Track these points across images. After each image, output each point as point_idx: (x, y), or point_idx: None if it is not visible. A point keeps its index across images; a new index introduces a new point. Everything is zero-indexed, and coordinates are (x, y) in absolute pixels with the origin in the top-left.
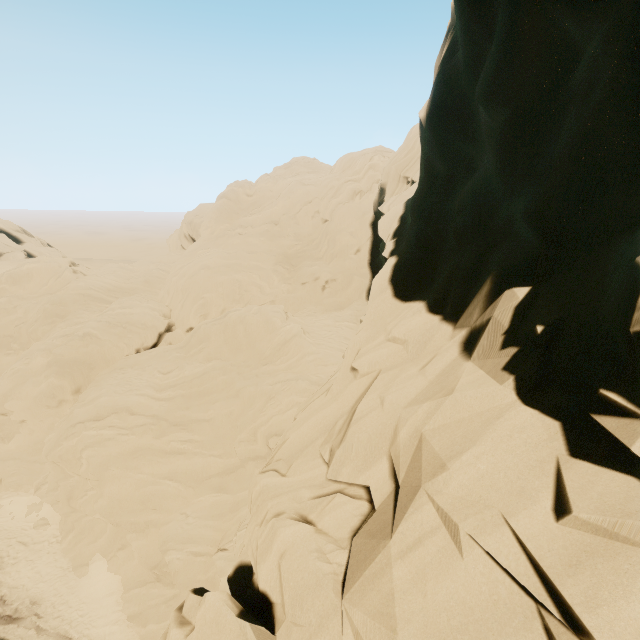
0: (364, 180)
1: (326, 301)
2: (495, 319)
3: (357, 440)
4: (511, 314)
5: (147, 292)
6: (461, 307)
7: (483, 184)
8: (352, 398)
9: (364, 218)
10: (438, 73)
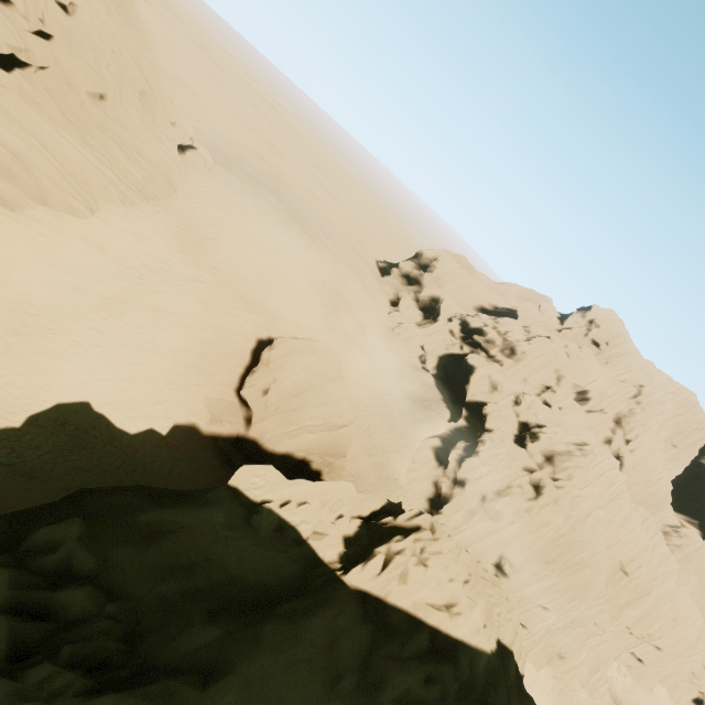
0: (701, 434)
1: None
2: None
3: None
4: None
5: None
6: None
7: None
8: None
9: (692, 459)
10: None
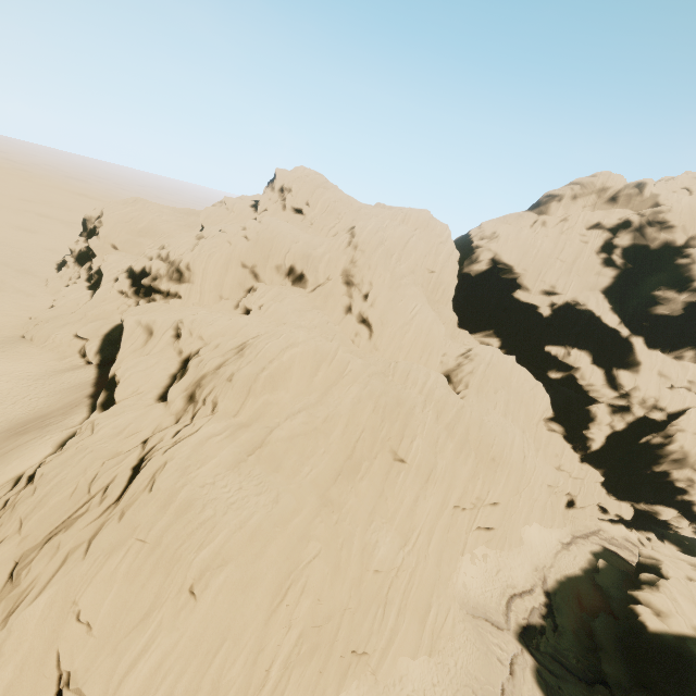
0: (449, 245)
1: (447, 333)
2: (691, 355)
3: (683, 379)
4: (695, 354)
5: (361, 353)
6: (670, 351)
7: (682, 332)
8: (656, 374)
9: (456, 274)
10: (682, 311)
